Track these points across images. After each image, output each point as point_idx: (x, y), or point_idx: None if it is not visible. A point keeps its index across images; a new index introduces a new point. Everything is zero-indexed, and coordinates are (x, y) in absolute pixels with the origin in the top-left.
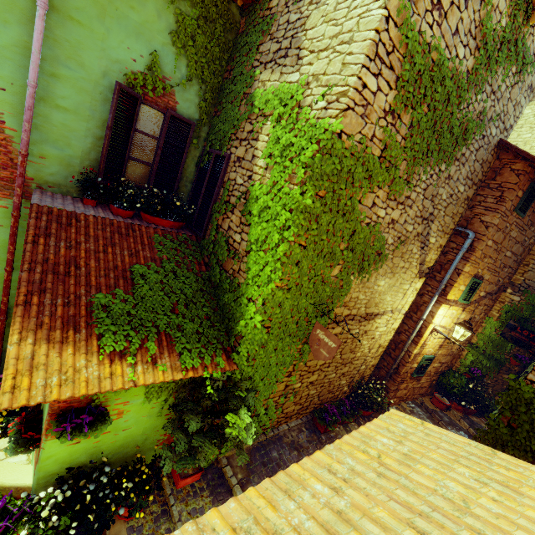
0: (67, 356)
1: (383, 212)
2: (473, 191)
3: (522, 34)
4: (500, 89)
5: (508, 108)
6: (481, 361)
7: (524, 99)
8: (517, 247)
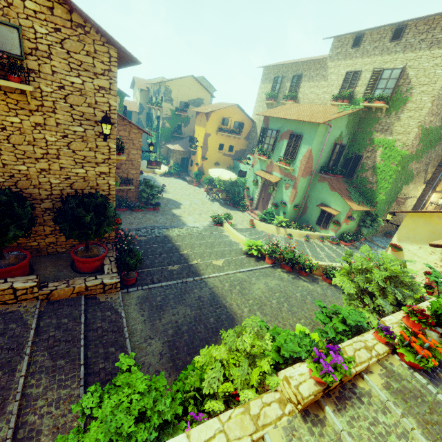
0: (353, 204)
1: (413, 166)
2: None
3: None
4: None
5: None
6: None
7: None
8: None
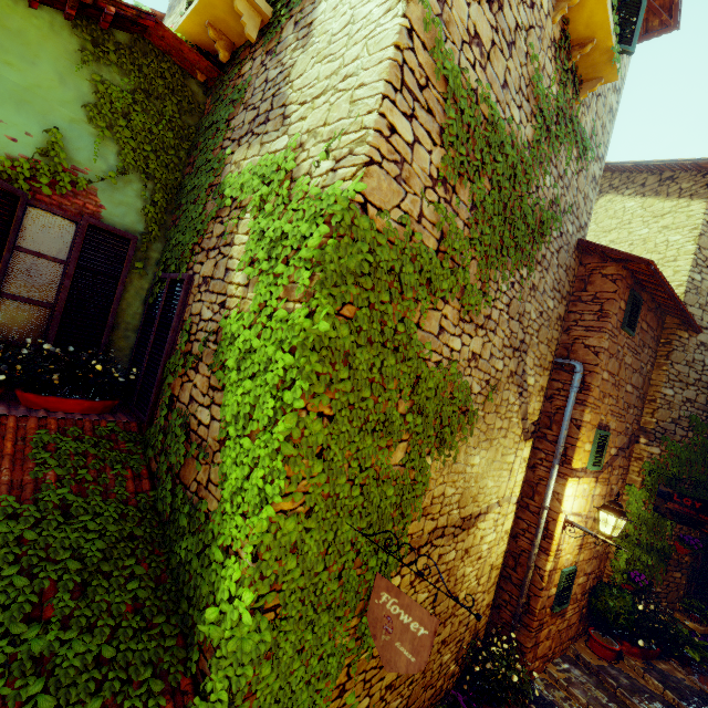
0: None
1: (457, 342)
2: (564, 308)
3: (574, 111)
4: (566, 175)
5: (579, 200)
6: (639, 558)
7: (591, 192)
8: (635, 377)
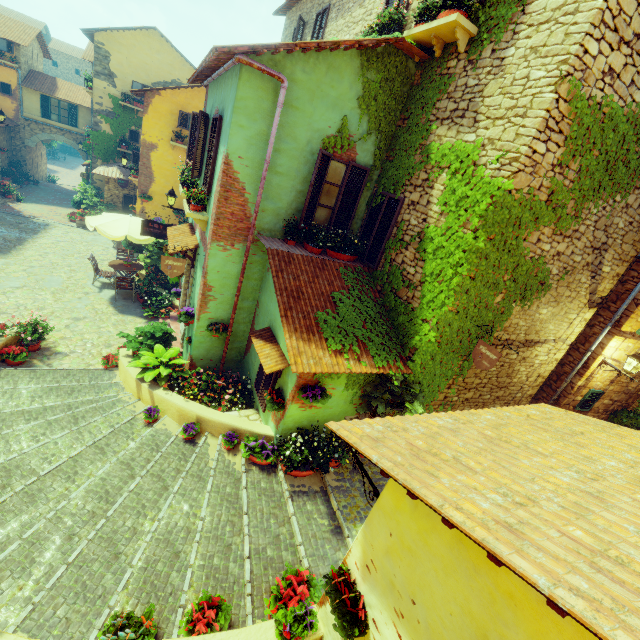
0: (313, 349)
1: (548, 246)
2: None
3: None
4: None
5: None
6: None
7: None
8: None
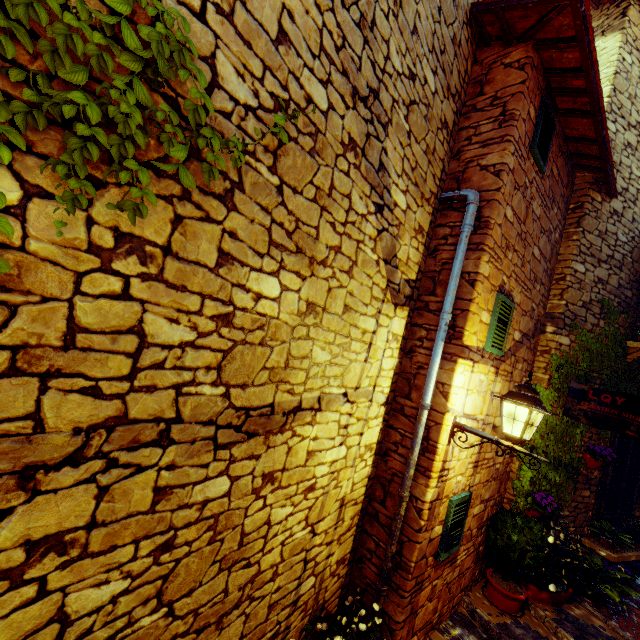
0: None
1: None
2: (452, 115)
3: None
4: None
5: None
6: (545, 475)
7: None
8: (543, 240)
